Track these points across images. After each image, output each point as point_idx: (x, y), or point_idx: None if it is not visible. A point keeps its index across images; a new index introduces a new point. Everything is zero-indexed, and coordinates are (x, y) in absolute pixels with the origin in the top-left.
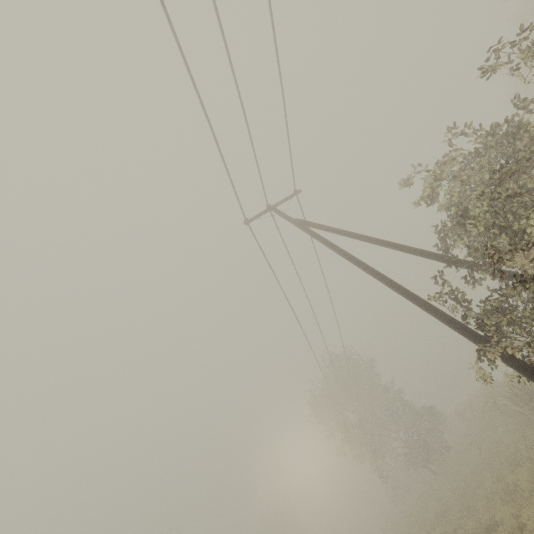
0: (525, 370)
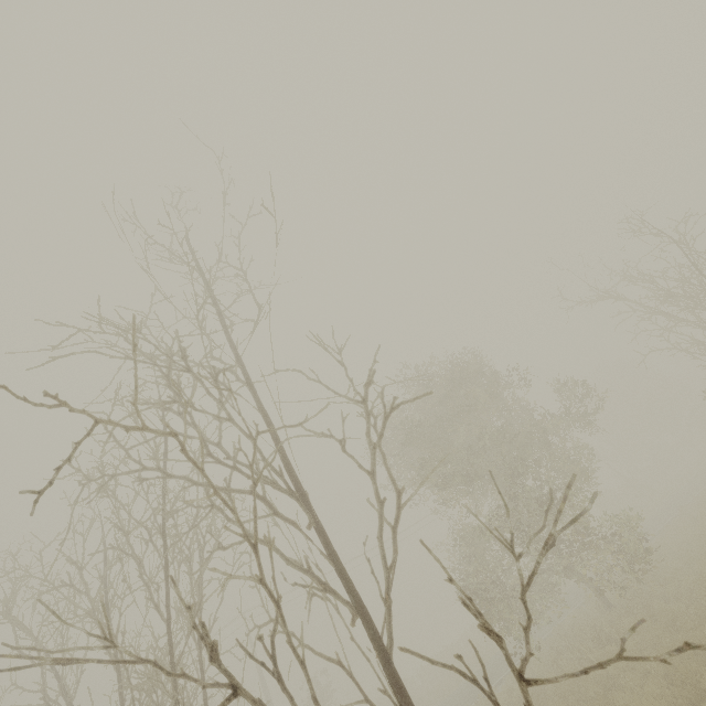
0: None
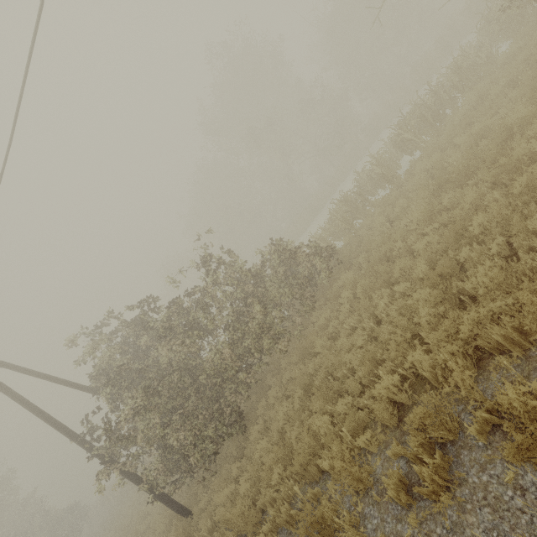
0: (124, 472)
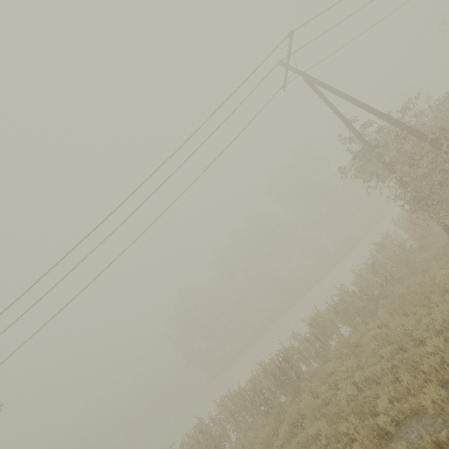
0: None
